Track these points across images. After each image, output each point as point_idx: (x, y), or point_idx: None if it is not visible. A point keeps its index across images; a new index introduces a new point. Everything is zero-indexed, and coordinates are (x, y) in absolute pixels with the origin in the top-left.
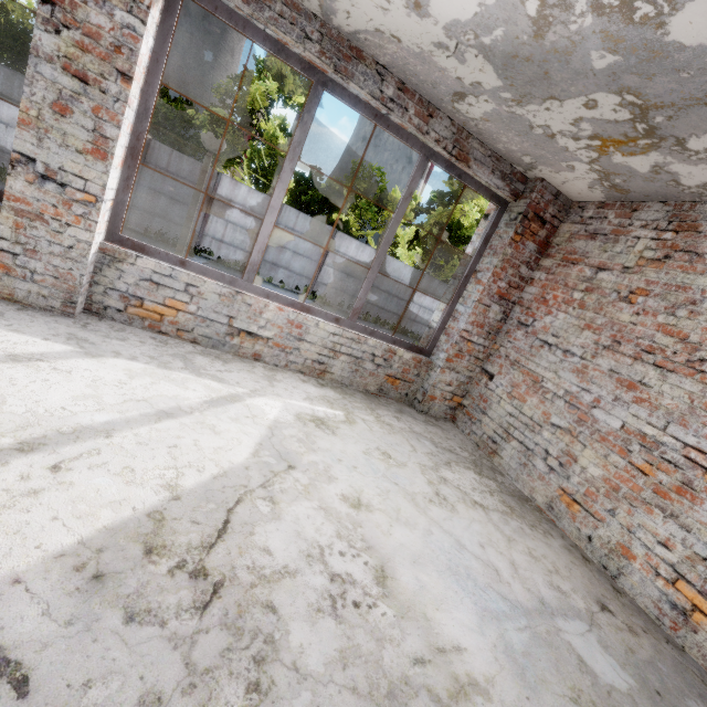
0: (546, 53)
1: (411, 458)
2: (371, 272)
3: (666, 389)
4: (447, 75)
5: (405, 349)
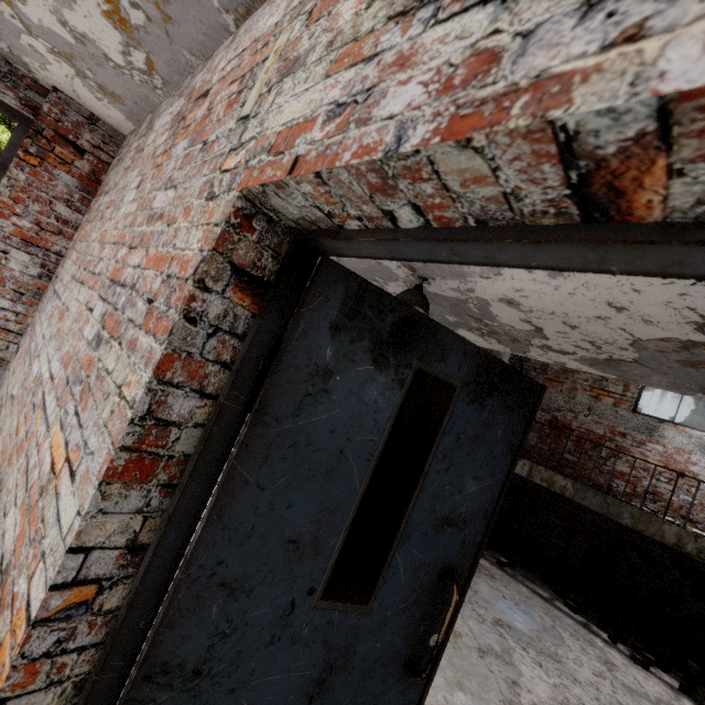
0: None
1: None
2: None
3: (73, 307)
4: None
5: None
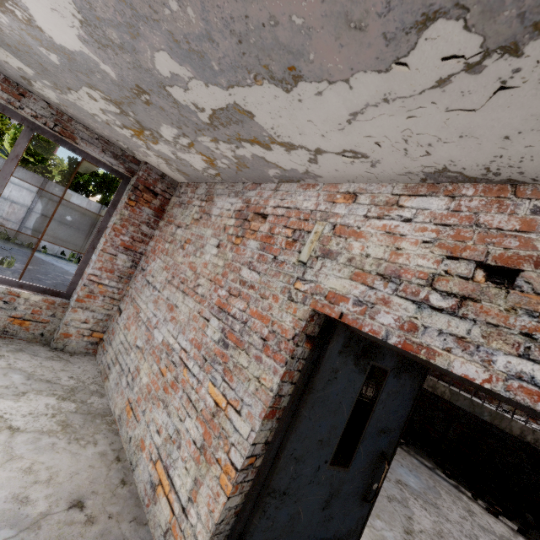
0: (20, 45)
1: None
2: None
3: (183, 308)
4: None
5: (37, 292)
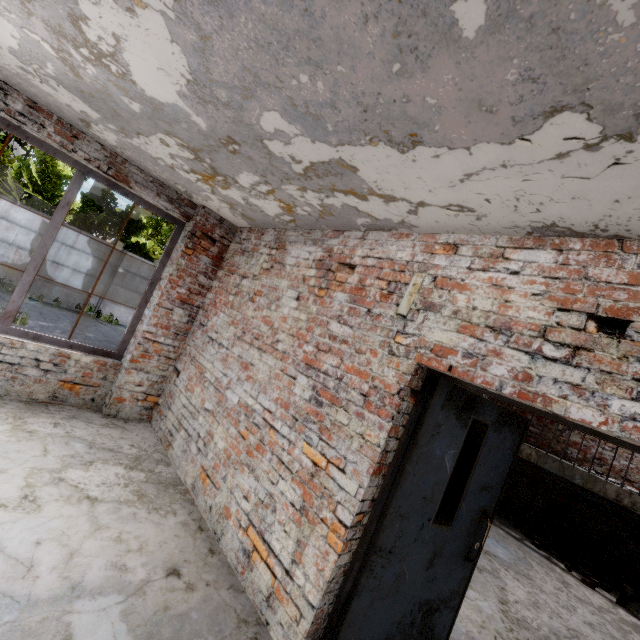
0: (97, 92)
1: (25, 464)
2: (26, 274)
3: (261, 366)
4: (59, 101)
5: (88, 353)
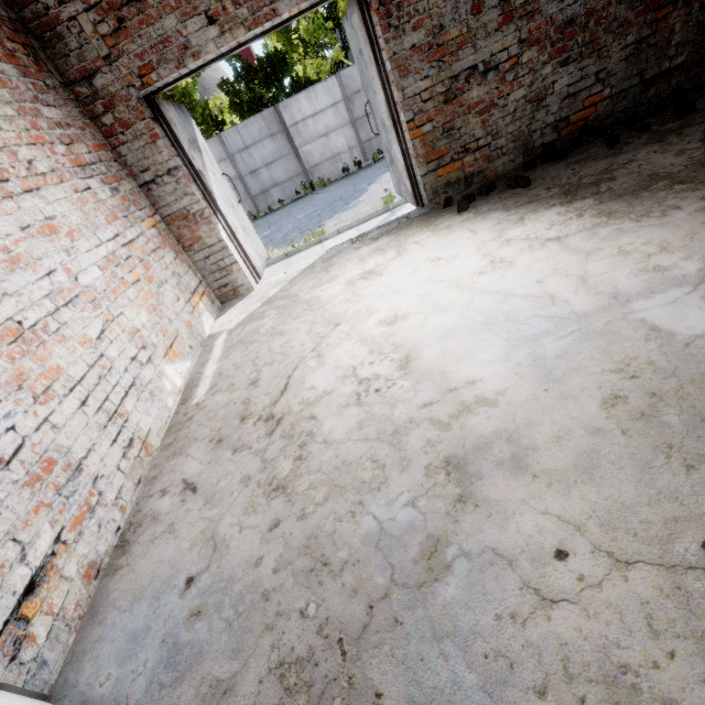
0: None
1: None
2: None
3: None
4: None
5: None
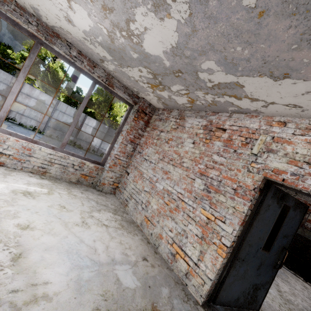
0: (118, 49)
1: (78, 208)
2: (71, 127)
3: (174, 173)
4: (94, 51)
5: (91, 162)
